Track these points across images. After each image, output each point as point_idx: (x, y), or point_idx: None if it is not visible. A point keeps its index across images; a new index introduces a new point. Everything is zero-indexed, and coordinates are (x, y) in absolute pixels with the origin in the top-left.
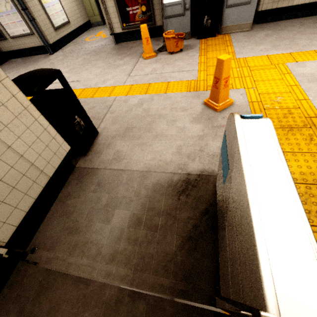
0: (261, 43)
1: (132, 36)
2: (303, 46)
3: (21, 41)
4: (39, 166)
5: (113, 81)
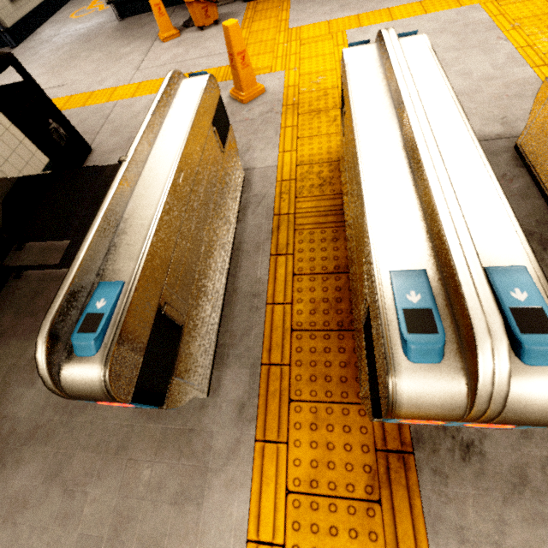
0: (328, 3)
1: (145, 5)
2: (378, 3)
3: None
4: (9, 174)
5: (114, 80)
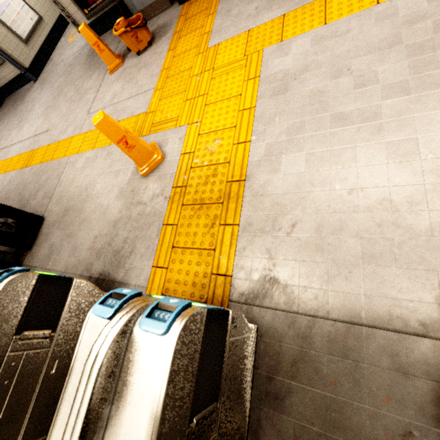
0: None
1: (107, 23)
2: None
3: (0, 74)
4: None
5: (73, 127)
